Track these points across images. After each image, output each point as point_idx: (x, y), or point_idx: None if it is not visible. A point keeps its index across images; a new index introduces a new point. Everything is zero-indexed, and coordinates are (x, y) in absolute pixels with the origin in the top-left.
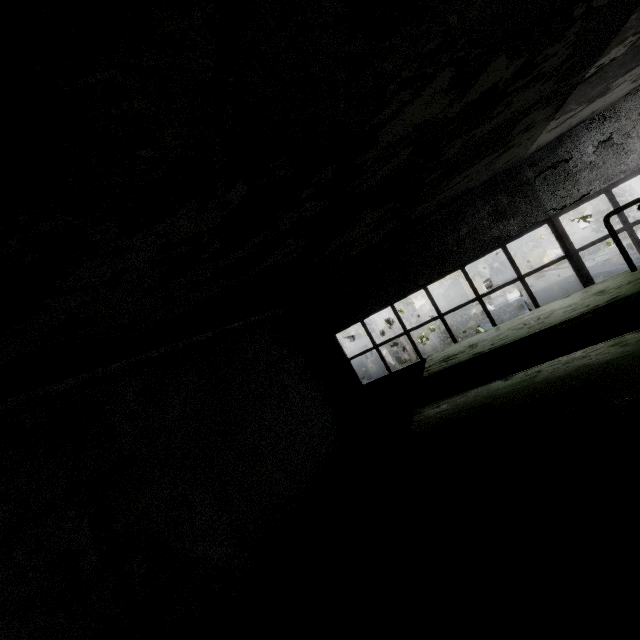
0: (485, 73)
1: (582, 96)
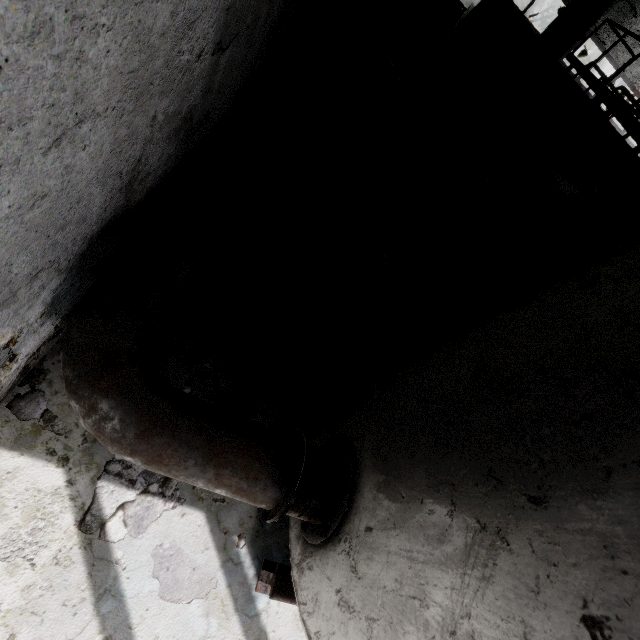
0: None
1: None
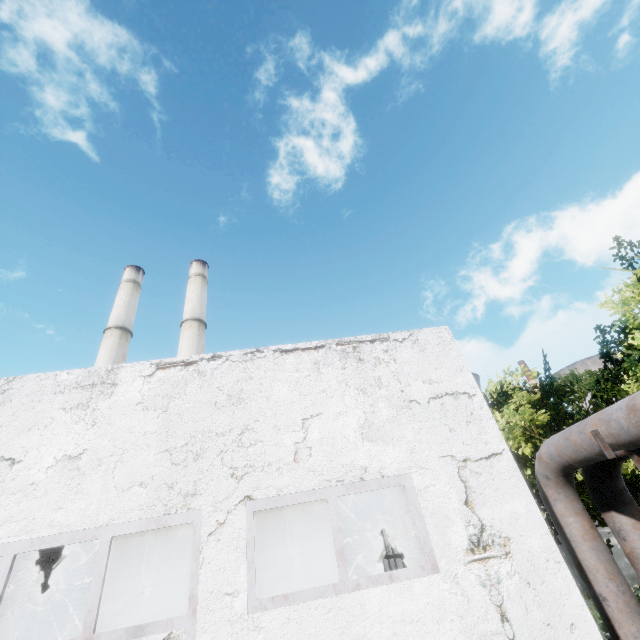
0: None
1: None
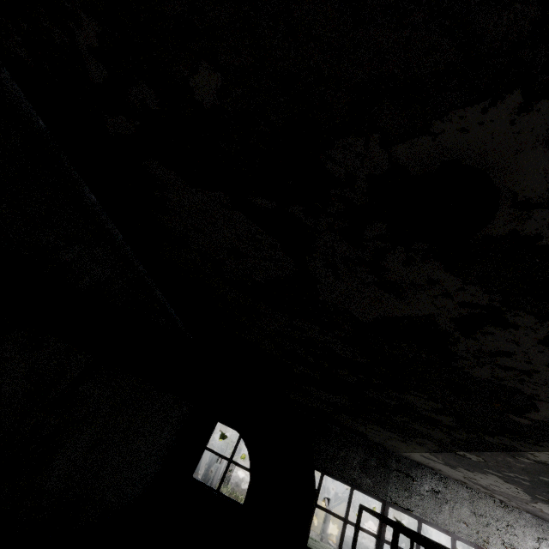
0: (445, 416)
1: (447, 457)
